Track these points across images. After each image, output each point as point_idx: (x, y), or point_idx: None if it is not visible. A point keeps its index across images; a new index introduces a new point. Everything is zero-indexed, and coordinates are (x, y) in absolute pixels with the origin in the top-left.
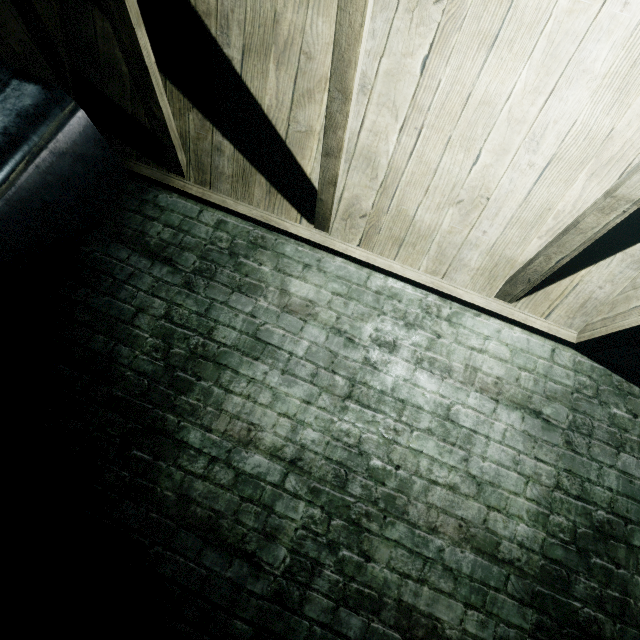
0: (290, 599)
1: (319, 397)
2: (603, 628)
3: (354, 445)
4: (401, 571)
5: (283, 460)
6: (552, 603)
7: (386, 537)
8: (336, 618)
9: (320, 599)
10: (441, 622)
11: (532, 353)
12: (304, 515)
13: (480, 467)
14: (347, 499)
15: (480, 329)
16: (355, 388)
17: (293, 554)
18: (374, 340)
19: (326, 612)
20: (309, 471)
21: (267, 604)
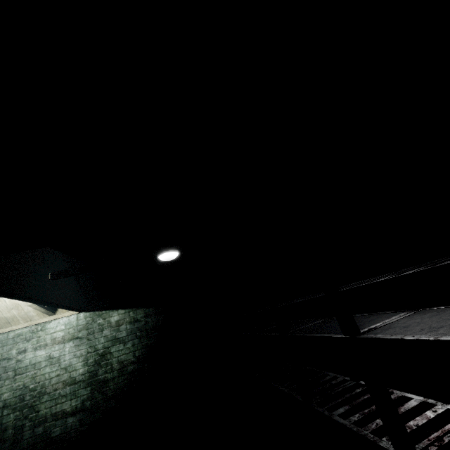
0: (18, 439)
1: (5, 383)
2: (108, 377)
3: (23, 387)
4: (50, 407)
5: (0, 408)
6: (94, 381)
7: (42, 402)
8: (34, 432)
9: (28, 432)
10: (65, 409)
11: (71, 322)
12: (14, 417)
13: (65, 364)
14: (26, 402)
15: (53, 326)
16: (17, 371)
17: (14, 429)
18: (18, 353)
19: (31, 433)
20: (10, 405)
21: (11, 446)
